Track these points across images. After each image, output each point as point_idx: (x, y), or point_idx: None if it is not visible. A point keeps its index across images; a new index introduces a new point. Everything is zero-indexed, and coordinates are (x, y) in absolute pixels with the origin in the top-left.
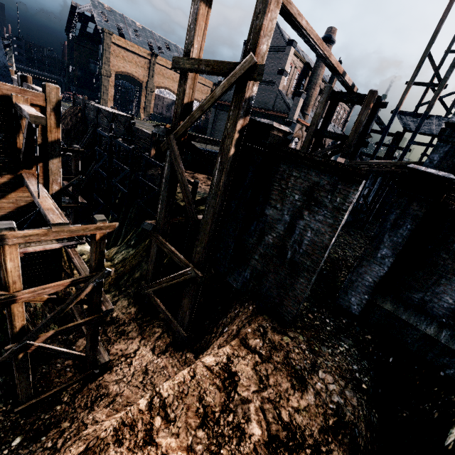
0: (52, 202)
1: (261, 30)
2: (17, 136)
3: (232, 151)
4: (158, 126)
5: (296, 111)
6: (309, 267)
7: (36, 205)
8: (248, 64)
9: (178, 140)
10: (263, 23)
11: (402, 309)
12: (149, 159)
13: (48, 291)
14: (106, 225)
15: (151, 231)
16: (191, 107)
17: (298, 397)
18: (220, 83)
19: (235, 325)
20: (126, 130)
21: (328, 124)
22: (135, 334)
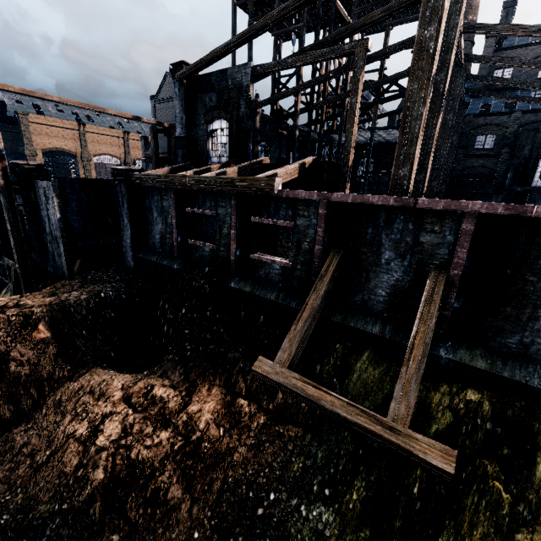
0: None
1: None
2: None
3: (2, 182)
4: None
5: None
6: (59, 236)
7: None
8: None
9: None
10: None
11: (147, 253)
12: None
13: None
14: None
15: None
16: None
17: (42, 299)
18: None
19: None
20: None
21: None
22: None
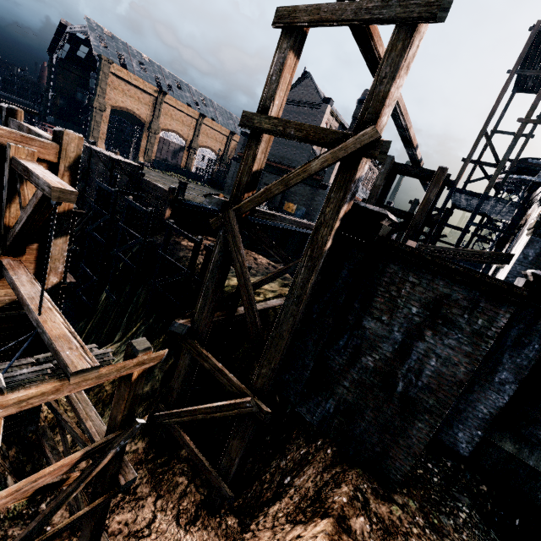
0: (63, 319)
1: (387, 98)
2: (7, 206)
3: (328, 244)
4: (211, 196)
5: (332, 174)
6: (433, 408)
7: (16, 307)
8: (368, 138)
9: (238, 217)
10: (390, 90)
11: (527, 451)
12: (176, 229)
13: (41, 482)
14: (152, 357)
15: (183, 335)
16: (260, 176)
17: None
18: (320, 155)
19: (310, 480)
20: (132, 182)
21: (386, 197)
22: (146, 489)
